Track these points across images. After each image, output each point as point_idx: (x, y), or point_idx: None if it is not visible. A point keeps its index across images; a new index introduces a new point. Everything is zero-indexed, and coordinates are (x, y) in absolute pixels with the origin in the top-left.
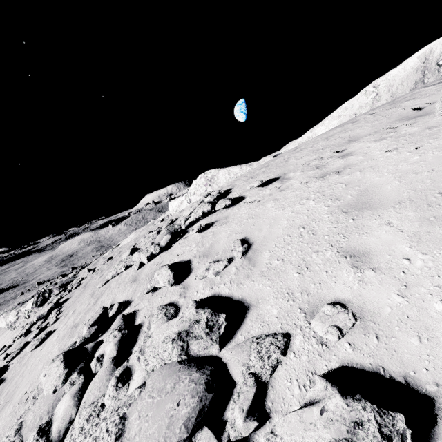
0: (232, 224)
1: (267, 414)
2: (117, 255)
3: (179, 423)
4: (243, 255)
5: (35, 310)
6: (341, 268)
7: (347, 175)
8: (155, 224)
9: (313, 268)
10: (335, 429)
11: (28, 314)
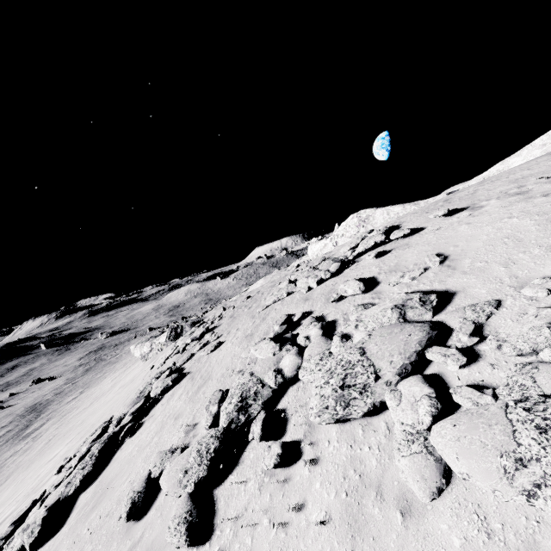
0: (417, 247)
1: (486, 337)
2: (256, 294)
3: (414, 343)
4: (440, 265)
5: (168, 344)
6: (549, 259)
7: None
8: (289, 269)
9: (520, 262)
10: (547, 319)
11: (161, 347)
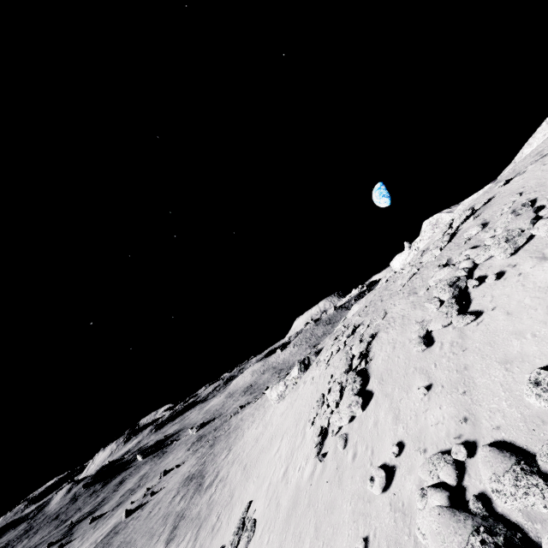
0: (499, 201)
1: None
2: (372, 302)
3: (530, 214)
4: (520, 196)
5: (301, 375)
6: None
7: None
8: (379, 287)
9: None
10: None
11: (295, 381)
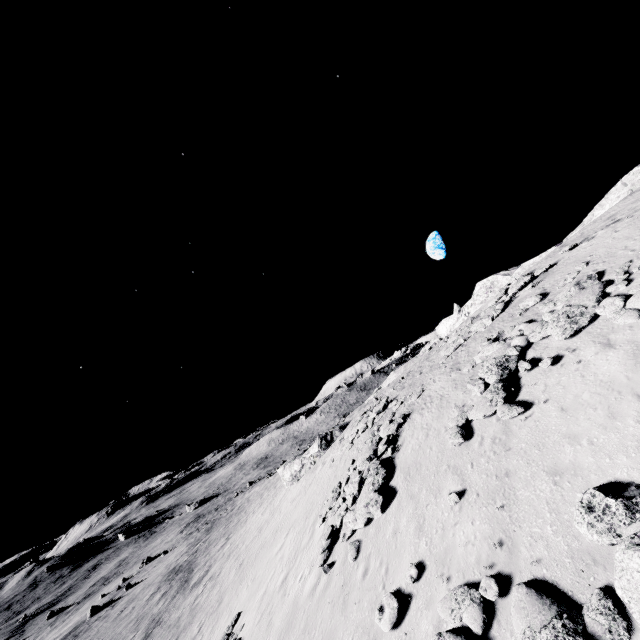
0: (563, 268)
1: (631, 273)
2: (410, 372)
3: (596, 289)
4: (586, 266)
5: (321, 454)
6: None
7: (636, 215)
8: (422, 354)
9: (632, 245)
10: None
11: (313, 460)
